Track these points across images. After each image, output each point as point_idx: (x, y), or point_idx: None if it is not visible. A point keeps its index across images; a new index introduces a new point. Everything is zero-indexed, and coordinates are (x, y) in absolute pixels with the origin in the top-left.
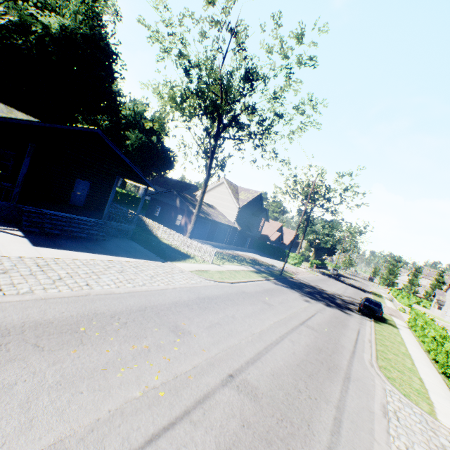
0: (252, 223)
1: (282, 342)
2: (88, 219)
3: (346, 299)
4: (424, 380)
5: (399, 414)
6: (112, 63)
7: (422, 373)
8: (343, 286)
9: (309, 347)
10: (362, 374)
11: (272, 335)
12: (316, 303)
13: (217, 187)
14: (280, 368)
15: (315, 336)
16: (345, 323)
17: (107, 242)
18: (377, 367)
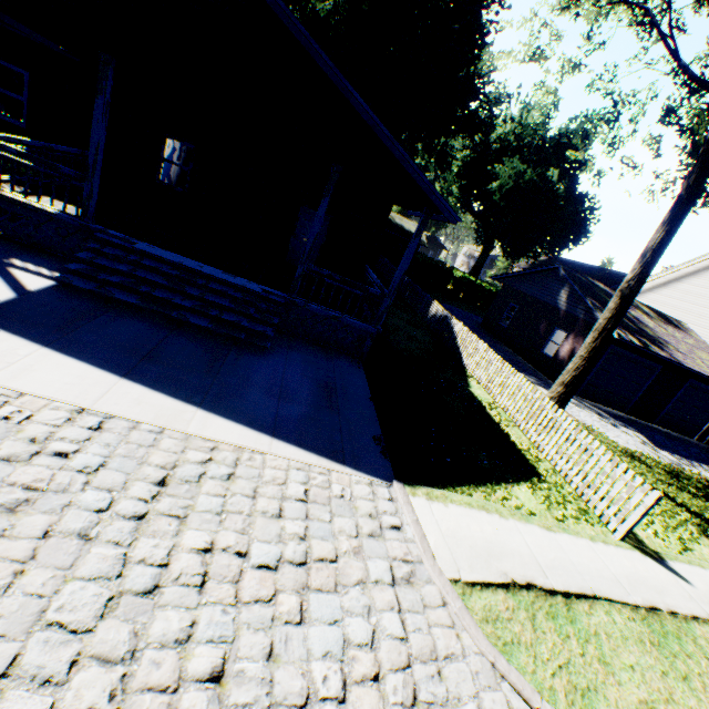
0: None
1: None
2: (244, 283)
3: None
4: None
5: None
6: (481, 3)
7: None
8: None
9: None
10: None
11: None
12: None
13: None
14: None
15: None
16: None
17: (267, 353)
18: None
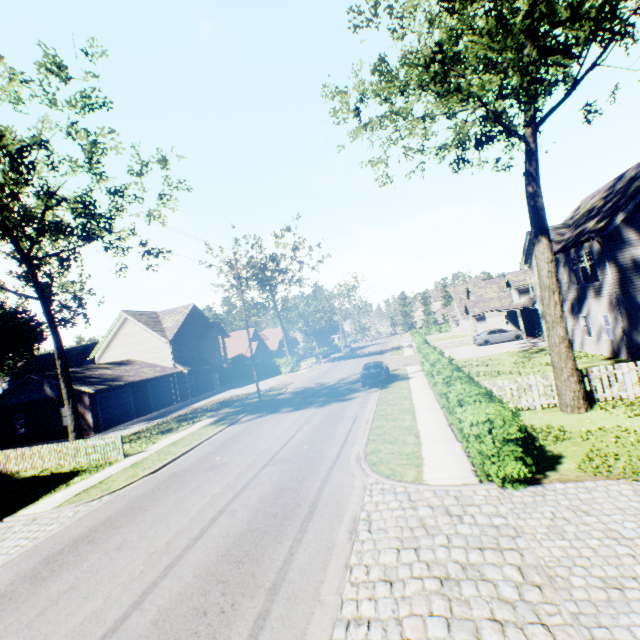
0: (206, 351)
1: (211, 528)
2: None
3: (354, 379)
4: (421, 431)
5: (374, 515)
6: None
7: (421, 424)
8: (356, 362)
9: (263, 501)
10: (338, 486)
11: (196, 526)
12: (305, 412)
13: (121, 329)
14: (182, 591)
15: (282, 471)
16: (340, 417)
17: None
18: (364, 457)
